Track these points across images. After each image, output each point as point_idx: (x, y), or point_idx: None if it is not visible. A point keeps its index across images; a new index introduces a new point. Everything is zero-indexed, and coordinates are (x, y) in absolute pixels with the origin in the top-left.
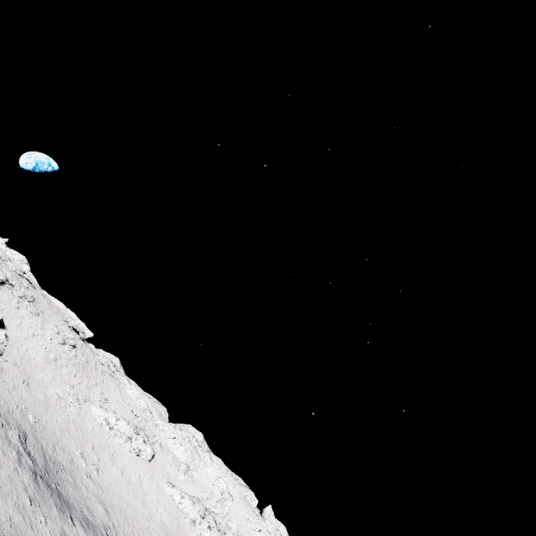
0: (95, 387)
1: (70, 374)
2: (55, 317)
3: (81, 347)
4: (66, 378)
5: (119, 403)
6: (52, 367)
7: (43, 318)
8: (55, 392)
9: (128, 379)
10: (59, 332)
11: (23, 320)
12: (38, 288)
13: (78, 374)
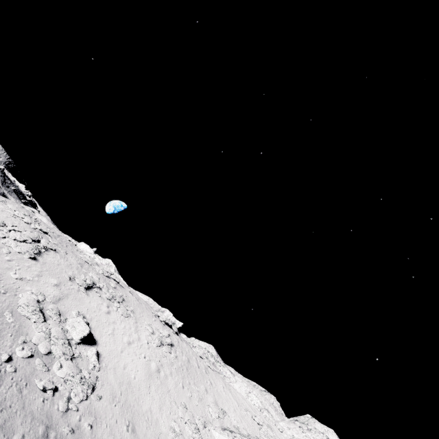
0: (206, 395)
1: (177, 387)
2: (146, 314)
3: (177, 343)
4: (174, 394)
5: (236, 410)
6: (156, 383)
7: (135, 318)
8: (168, 425)
9: (229, 369)
10: (153, 330)
11: (115, 326)
12: (126, 286)
13: (185, 383)
